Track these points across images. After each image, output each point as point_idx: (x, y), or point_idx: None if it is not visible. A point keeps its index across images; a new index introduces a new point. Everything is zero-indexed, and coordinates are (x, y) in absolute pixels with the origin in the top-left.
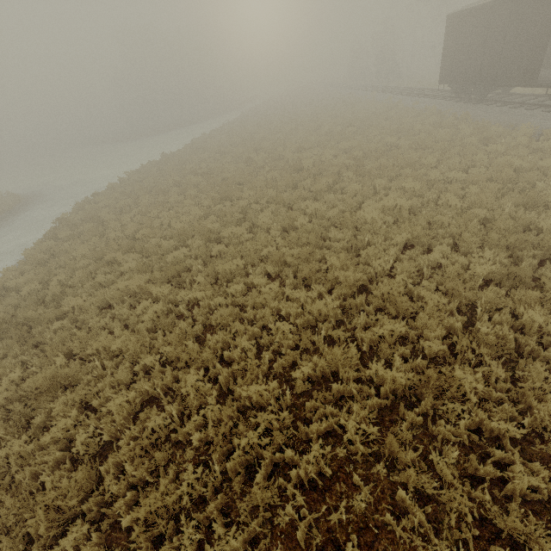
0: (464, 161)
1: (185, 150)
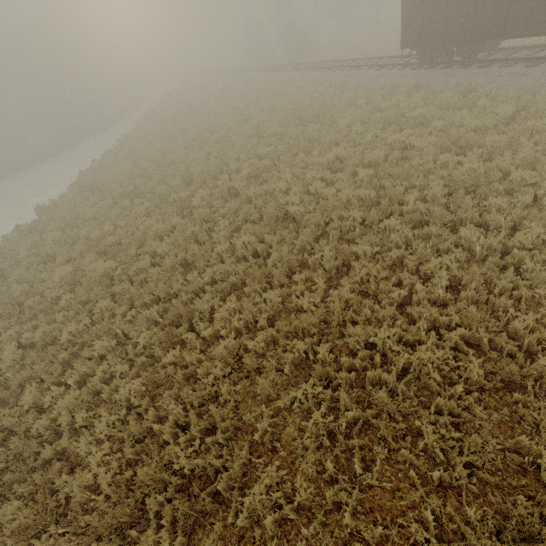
0: None
1: (72, 195)
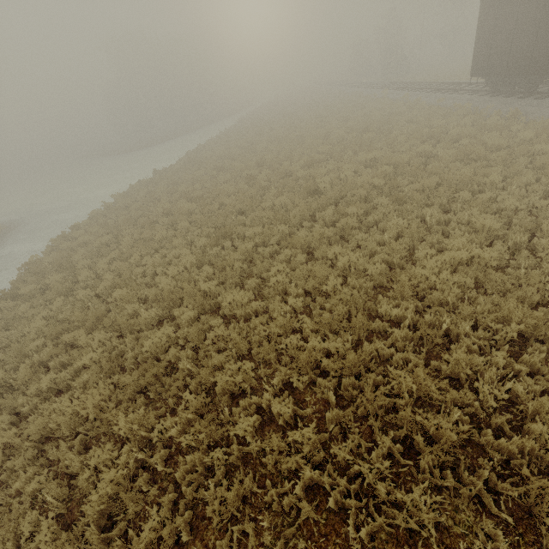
0: (545, 179)
1: (178, 165)
